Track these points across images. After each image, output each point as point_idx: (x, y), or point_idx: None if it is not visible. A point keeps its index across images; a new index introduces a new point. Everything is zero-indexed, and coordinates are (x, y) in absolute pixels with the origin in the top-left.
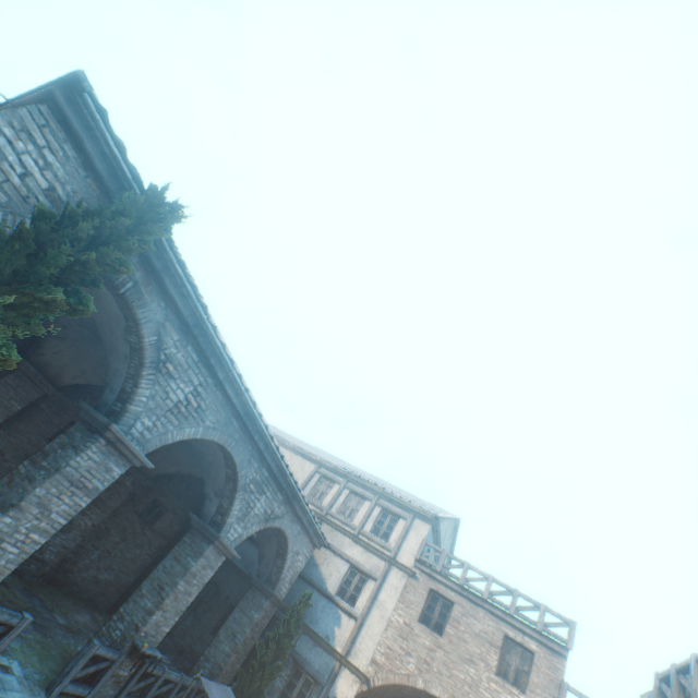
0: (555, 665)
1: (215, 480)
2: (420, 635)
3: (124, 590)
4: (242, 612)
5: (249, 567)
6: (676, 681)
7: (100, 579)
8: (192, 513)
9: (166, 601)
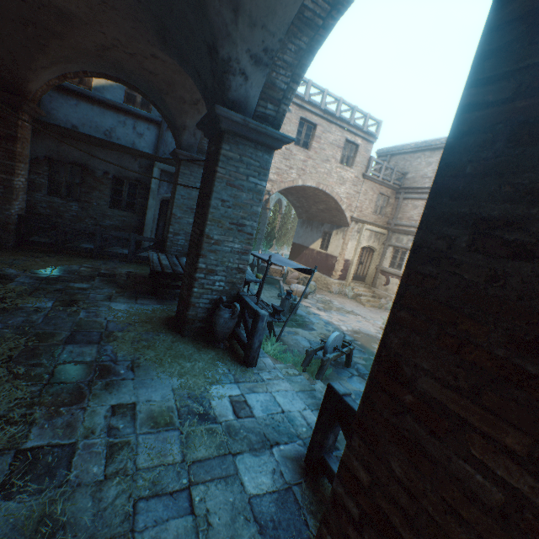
0: (368, 150)
1: (254, 28)
2: (297, 155)
3: None
4: (187, 189)
5: (110, 136)
6: None
7: None
8: (222, 109)
9: (254, 235)
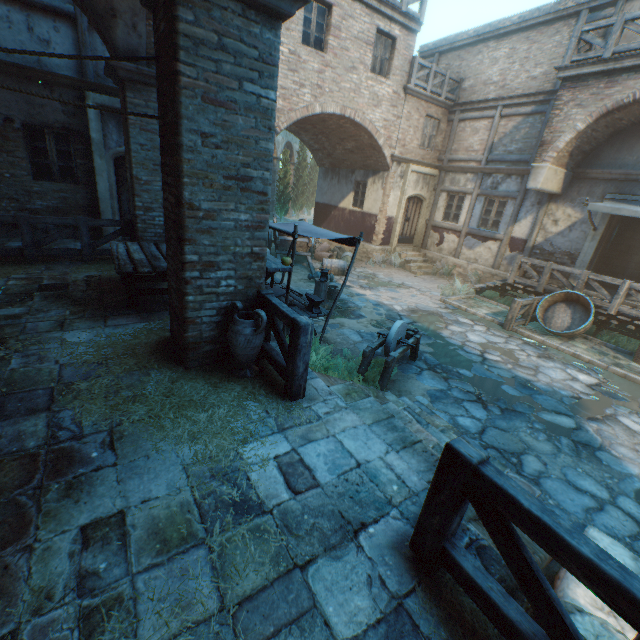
0: (410, 46)
1: None
2: (308, 62)
3: None
4: (147, 133)
5: None
6: (621, 30)
7: None
8: None
9: (268, 195)
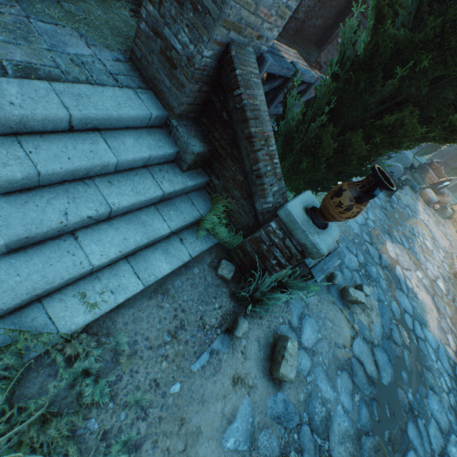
0: None
1: None
2: None
3: (325, 31)
4: None
5: None
6: None
7: (315, 26)
8: None
9: None
